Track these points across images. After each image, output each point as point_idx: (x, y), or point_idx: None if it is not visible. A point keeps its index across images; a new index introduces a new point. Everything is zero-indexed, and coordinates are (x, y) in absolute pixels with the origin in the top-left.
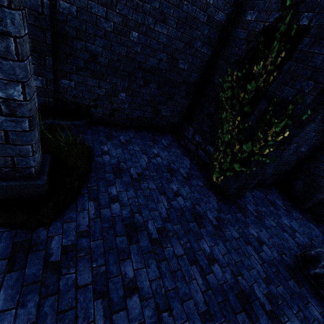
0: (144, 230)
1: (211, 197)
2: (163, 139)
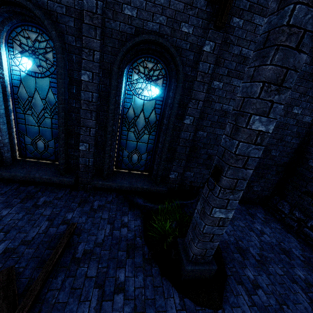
0: None
1: None
2: (256, 212)
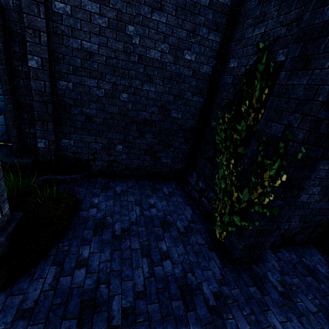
0: (104, 310)
1: (212, 260)
2: (165, 187)
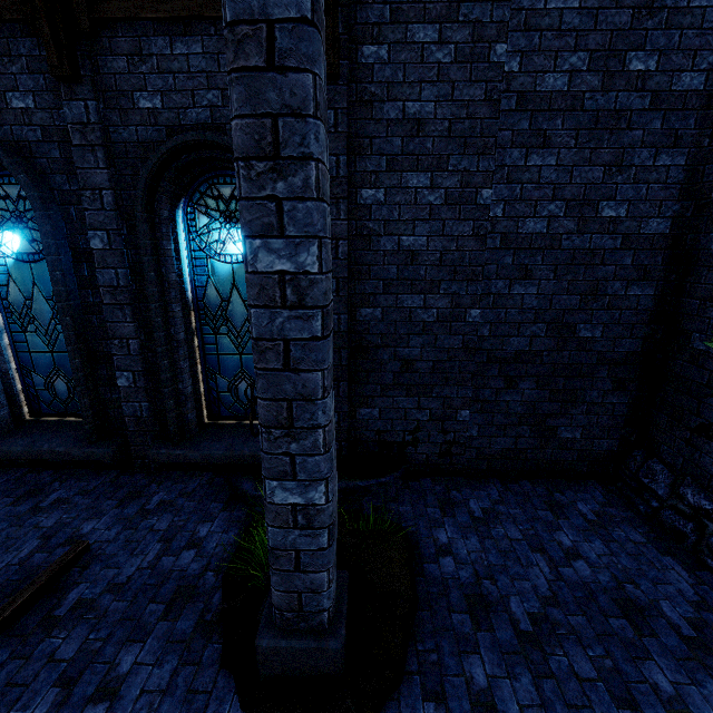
0: None
1: None
2: (578, 499)
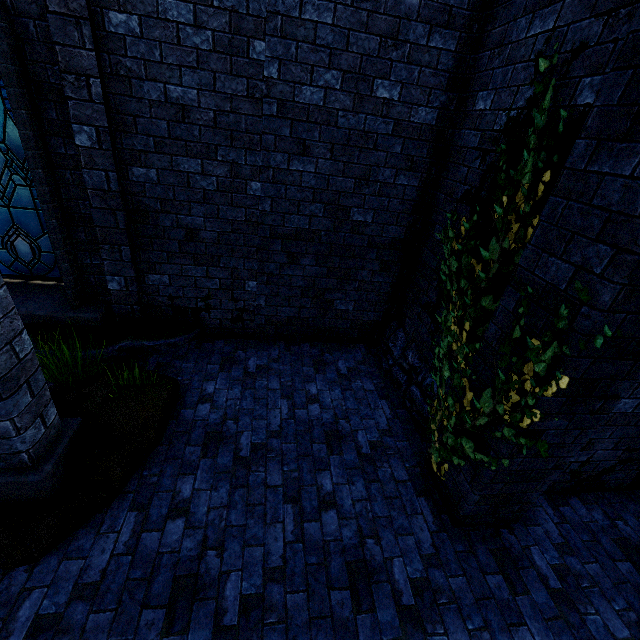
0: (211, 597)
1: (420, 515)
2: (342, 358)
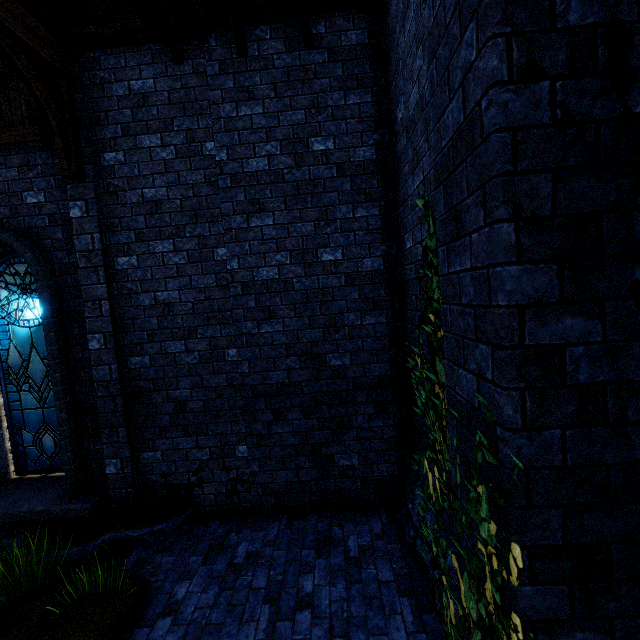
0: None
1: None
2: (354, 532)
